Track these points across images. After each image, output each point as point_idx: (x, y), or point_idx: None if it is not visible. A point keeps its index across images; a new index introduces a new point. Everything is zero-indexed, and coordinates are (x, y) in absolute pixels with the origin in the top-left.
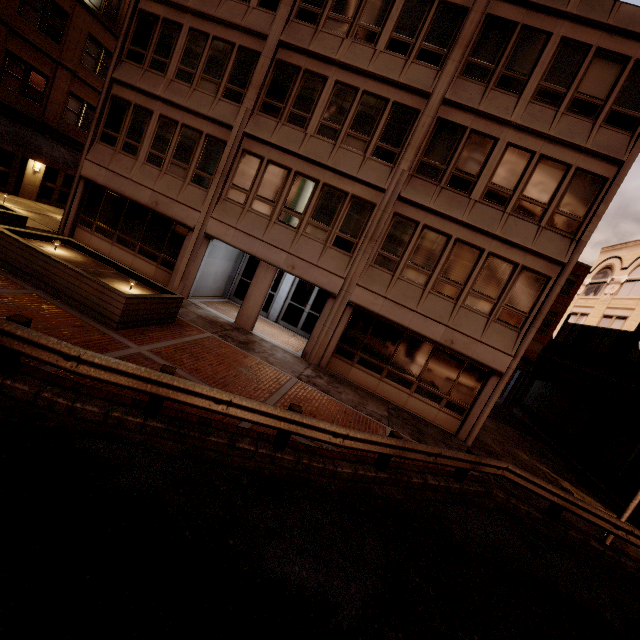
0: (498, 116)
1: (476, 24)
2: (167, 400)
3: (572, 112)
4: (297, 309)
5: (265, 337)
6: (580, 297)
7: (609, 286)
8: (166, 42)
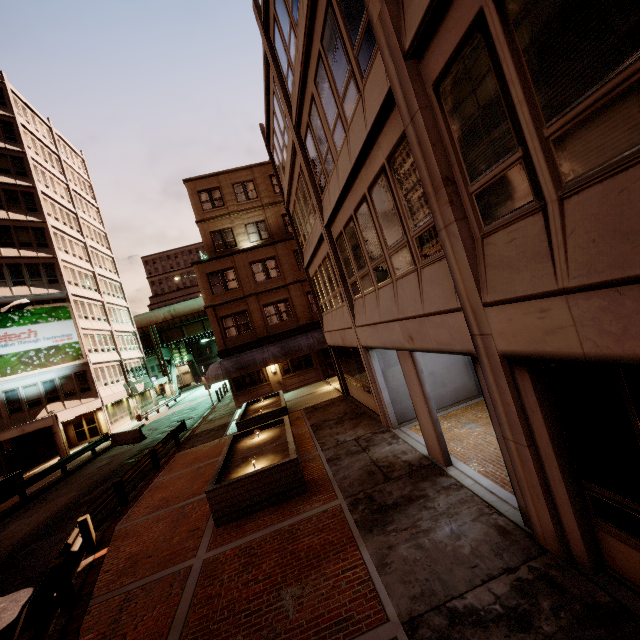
0: None
1: None
2: None
3: None
4: None
5: (469, 474)
6: None
7: None
8: (299, 219)
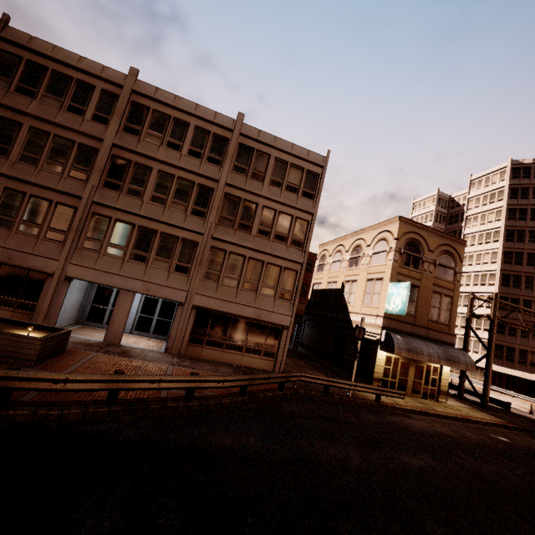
0: (256, 192)
1: (235, 147)
2: (122, 391)
3: (288, 191)
4: (147, 319)
5: (132, 345)
6: (316, 273)
7: (326, 266)
8: (6, 134)
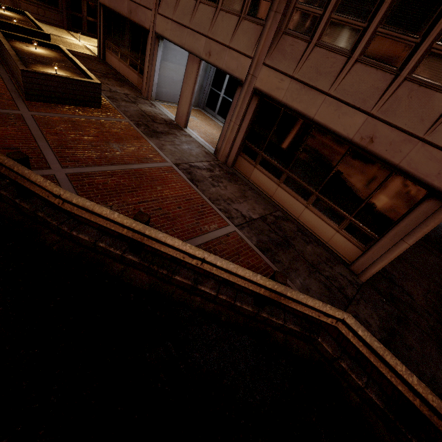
0: None
1: None
2: None
3: None
4: None
5: (194, 134)
6: None
7: None
8: None
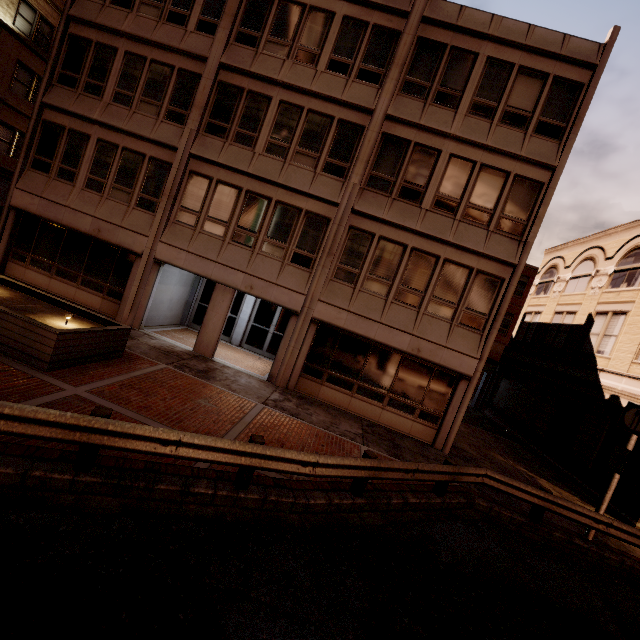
0: (439, 129)
1: (409, 45)
2: (102, 448)
3: (505, 124)
4: (261, 331)
5: (227, 363)
6: (532, 297)
7: (556, 284)
8: (101, 66)
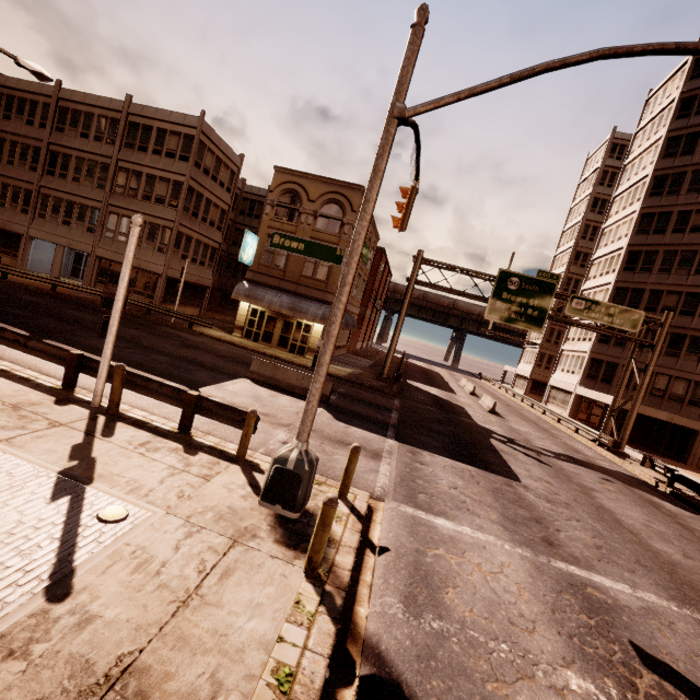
0: (139, 163)
1: (124, 126)
2: None
3: (167, 157)
4: None
5: None
6: None
7: None
8: (1, 148)
